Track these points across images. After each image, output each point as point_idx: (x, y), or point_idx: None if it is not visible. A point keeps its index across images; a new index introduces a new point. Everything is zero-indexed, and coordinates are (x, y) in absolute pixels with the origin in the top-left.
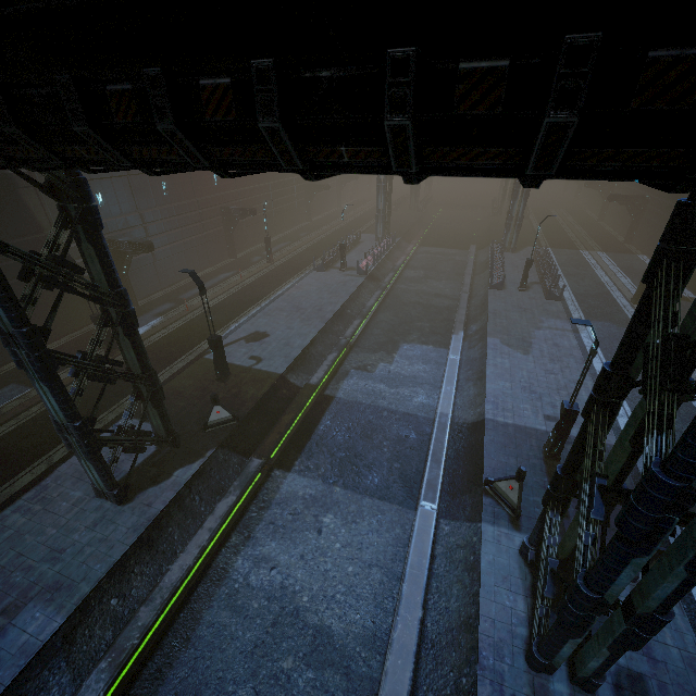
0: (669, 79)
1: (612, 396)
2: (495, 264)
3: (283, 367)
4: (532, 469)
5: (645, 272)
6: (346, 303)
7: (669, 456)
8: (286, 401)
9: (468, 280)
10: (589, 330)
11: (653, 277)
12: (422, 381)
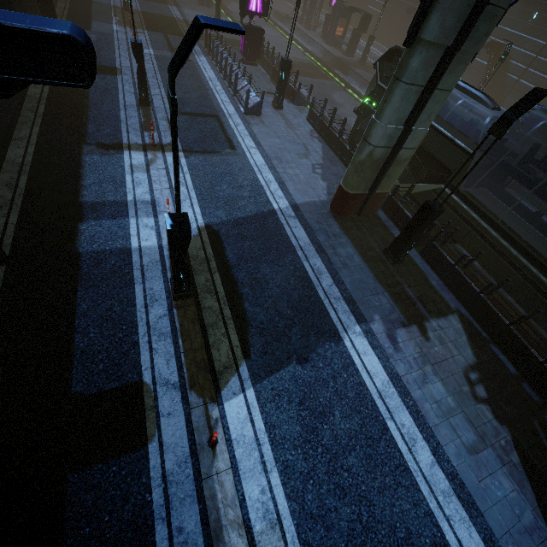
0: None
1: None
2: None
3: None
4: None
5: None
6: None
7: None
8: None
9: None
10: (288, 3)
11: None
12: None
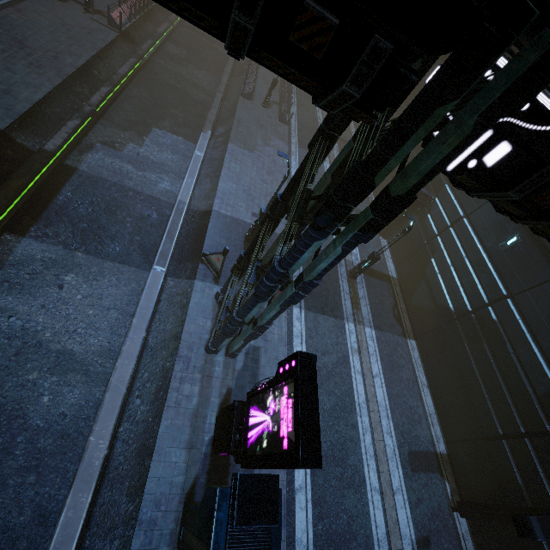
0: (313, 30)
1: (277, 215)
2: (250, 72)
3: (4, 121)
4: (235, 247)
5: (311, 140)
6: (92, 61)
7: (283, 257)
8: (13, 164)
9: (225, 79)
10: (298, 155)
11: (313, 146)
12: (169, 169)
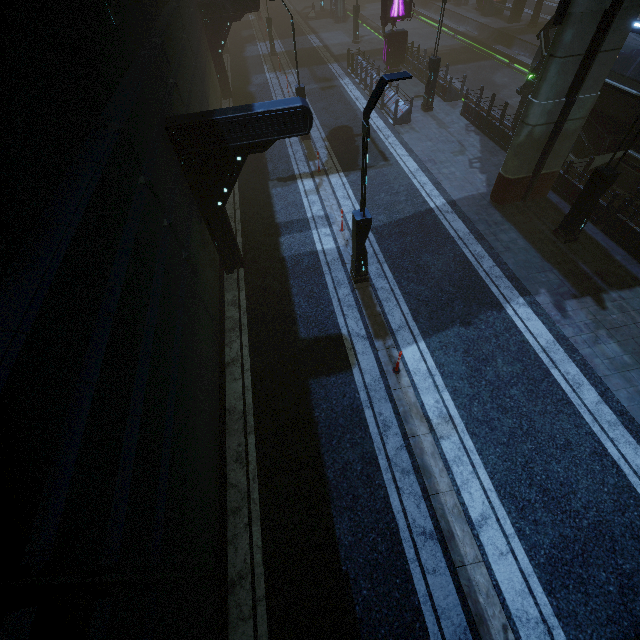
0: None
1: None
2: None
3: None
4: None
5: None
6: None
7: None
8: None
9: None
10: None
11: None
12: None
